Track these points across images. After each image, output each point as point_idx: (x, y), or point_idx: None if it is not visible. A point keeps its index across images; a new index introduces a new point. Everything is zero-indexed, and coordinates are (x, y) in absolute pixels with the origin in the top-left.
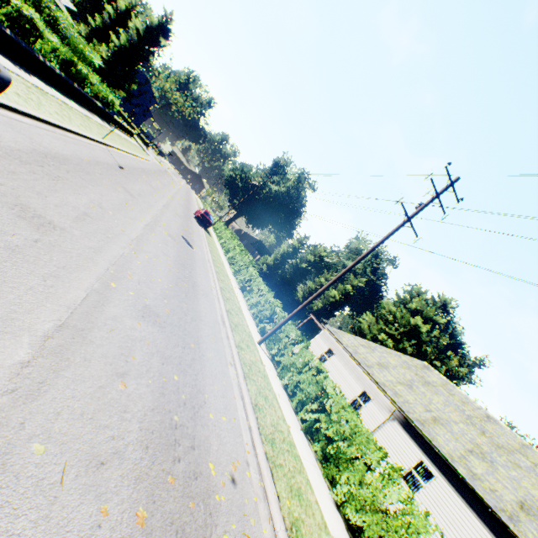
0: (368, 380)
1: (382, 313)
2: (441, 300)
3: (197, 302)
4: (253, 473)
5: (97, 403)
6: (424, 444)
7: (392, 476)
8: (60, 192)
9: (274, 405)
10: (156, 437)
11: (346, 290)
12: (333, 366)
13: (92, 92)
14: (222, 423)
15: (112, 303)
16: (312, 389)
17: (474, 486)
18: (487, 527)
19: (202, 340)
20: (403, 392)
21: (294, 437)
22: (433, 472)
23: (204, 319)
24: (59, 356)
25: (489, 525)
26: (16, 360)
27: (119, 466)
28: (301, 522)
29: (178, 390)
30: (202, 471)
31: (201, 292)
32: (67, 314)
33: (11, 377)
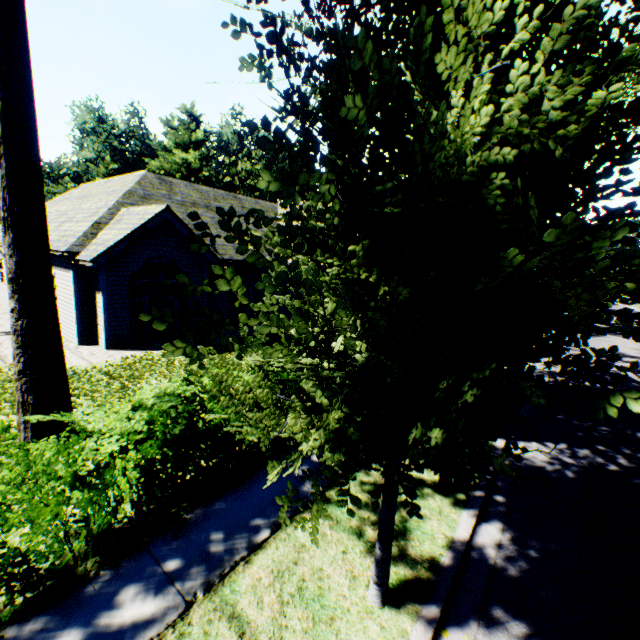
0: None
1: None
2: (187, 114)
3: None
4: None
5: None
6: None
7: None
8: None
9: None
10: None
11: None
12: None
13: None
14: None
15: None
16: None
17: None
18: None
19: None
20: None
21: None
22: None
23: None
24: None
25: None
26: None
27: None
28: None
29: None
30: None
31: None
32: None
33: None
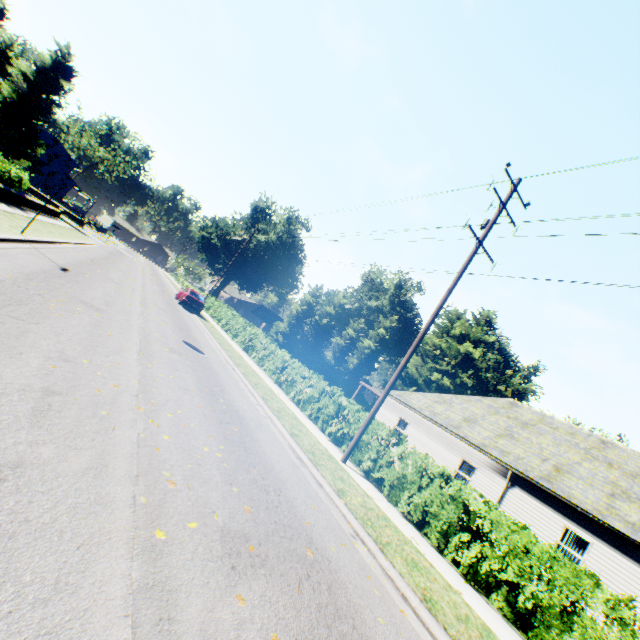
0: (463, 445)
1: (426, 349)
2: (484, 316)
3: (260, 448)
4: None
5: None
6: (562, 505)
7: None
8: None
9: (427, 568)
10: None
11: (380, 335)
12: (413, 440)
13: None
14: None
15: (179, 592)
16: (450, 511)
17: None
18: None
19: (308, 525)
20: (509, 447)
21: (475, 609)
22: (586, 539)
23: (284, 476)
24: None
25: None
26: None
27: None
28: None
29: None
30: None
31: (252, 426)
32: None
33: None
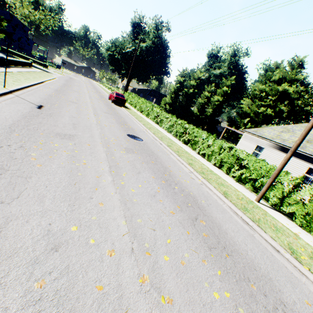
0: (309, 159)
1: (254, 94)
2: (297, 62)
3: (227, 235)
4: None
5: None
6: None
7: None
8: None
9: None
10: None
11: (224, 91)
12: (268, 158)
13: None
14: None
15: None
16: None
17: None
18: None
19: None
20: None
21: None
22: None
23: (263, 267)
24: None
25: None
26: None
27: None
28: None
29: None
30: None
31: (205, 205)
32: None
33: None
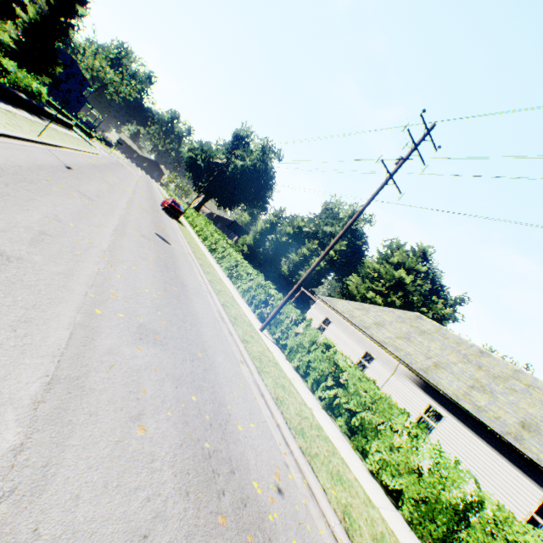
0: (369, 341)
1: (366, 272)
2: (420, 249)
3: (191, 303)
4: (294, 474)
5: (119, 464)
6: (430, 389)
7: (421, 435)
8: (3, 213)
9: (292, 392)
10: (193, 477)
11: (330, 256)
12: (332, 334)
13: (11, 81)
14: (252, 431)
15: (102, 333)
16: (324, 366)
17: (481, 418)
18: (497, 451)
19: (207, 345)
20: (403, 346)
21: (318, 419)
22: (442, 413)
23: (203, 321)
24: (58, 423)
25: (498, 449)
26: (4, 448)
27: (164, 530)
28: (350, 507)
29: (200, 412)
30: (248, 494)
31: (192, 292)
32: (54, 365)
33: (3, 474)
